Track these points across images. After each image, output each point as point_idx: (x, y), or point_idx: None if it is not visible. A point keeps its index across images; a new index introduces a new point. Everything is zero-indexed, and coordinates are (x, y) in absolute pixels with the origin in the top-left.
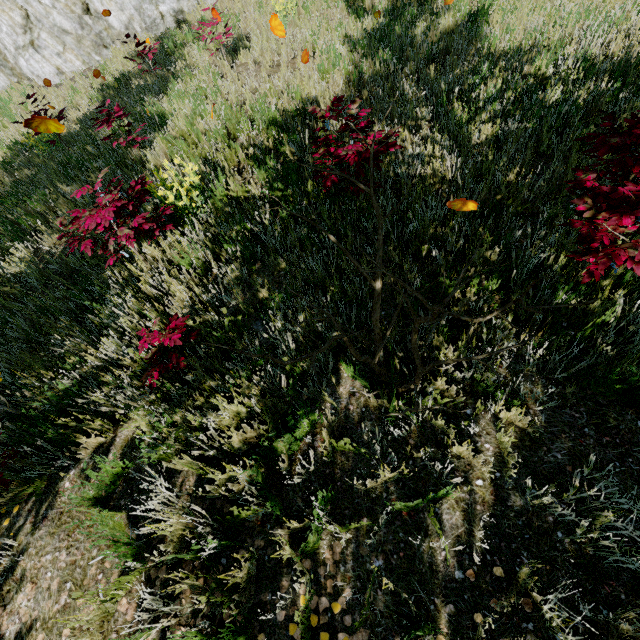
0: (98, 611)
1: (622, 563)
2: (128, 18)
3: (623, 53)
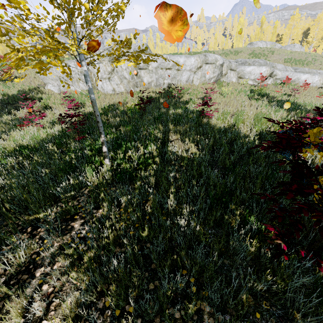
0: None
1: None
2: (151, 80)
3: None
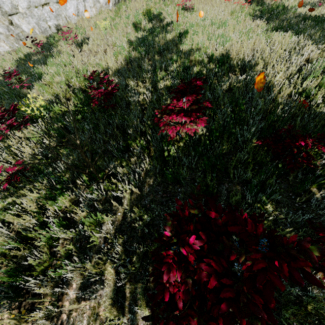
0: None
1: (153, 234)
2: (32, 27)
3: (225, 53)
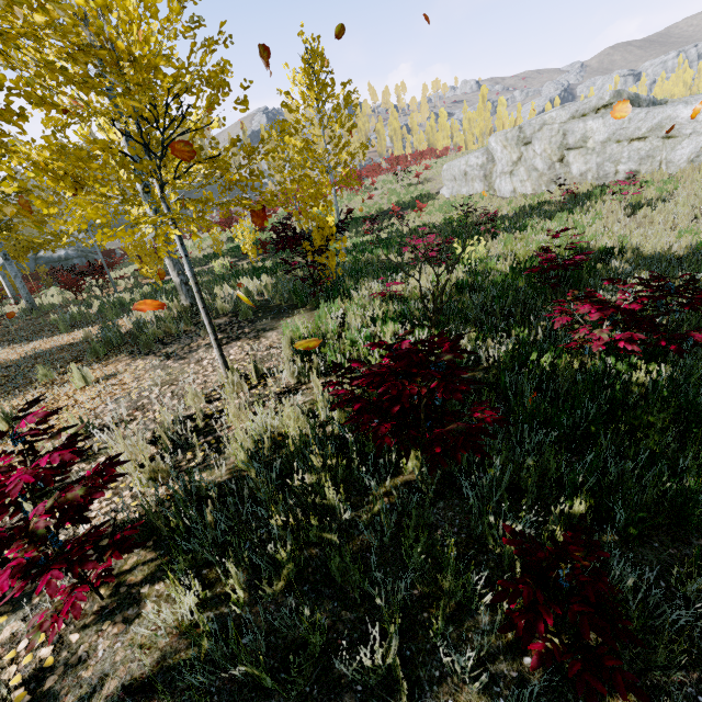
0: (299, 325)
1: None
2: (587, 169)
3: None
